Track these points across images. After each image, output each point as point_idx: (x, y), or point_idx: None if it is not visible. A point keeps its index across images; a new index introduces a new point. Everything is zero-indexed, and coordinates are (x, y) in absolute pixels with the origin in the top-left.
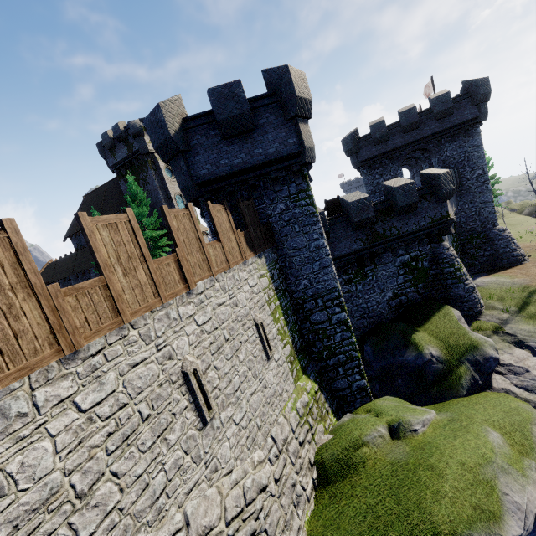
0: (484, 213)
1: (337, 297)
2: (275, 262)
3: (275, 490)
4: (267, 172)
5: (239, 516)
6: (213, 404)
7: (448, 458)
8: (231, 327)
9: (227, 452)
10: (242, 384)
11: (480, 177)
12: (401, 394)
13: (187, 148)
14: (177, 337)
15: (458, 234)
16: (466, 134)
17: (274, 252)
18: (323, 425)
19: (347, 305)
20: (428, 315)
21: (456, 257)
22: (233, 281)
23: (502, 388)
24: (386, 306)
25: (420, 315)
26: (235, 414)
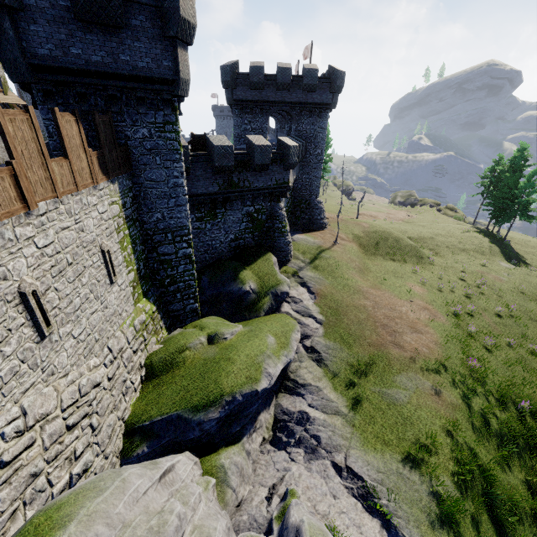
0: (313, 186)
1: (186, 234)
2: (130, 190)
3: (107, 385)
4: (133, 87)
5: (74, 405)
6: (53, 321)
7: (241, 353)
8: (75, 252)
9: (64, 360)
10: (83, 305)
11: (318, 155)
12: (223, 314)
13: (17, 5)
14: (13, 259)
15: (293, 197)
16: (319, 115)
17: (129, 179)
18: (156, 337)
19: (195, 240)
20: (256, 258)
21: (286, 217)
22: (80, 206)
23: (286, 311)
24: (227, 246)
25: (250, 257)
26: (75, 329)
